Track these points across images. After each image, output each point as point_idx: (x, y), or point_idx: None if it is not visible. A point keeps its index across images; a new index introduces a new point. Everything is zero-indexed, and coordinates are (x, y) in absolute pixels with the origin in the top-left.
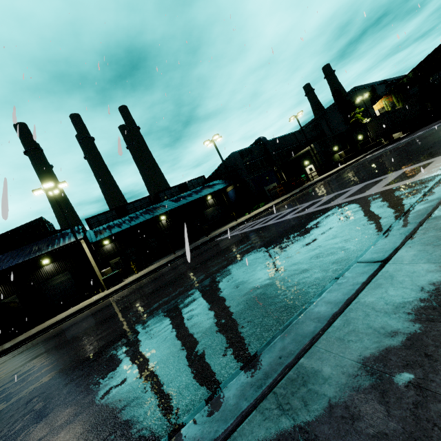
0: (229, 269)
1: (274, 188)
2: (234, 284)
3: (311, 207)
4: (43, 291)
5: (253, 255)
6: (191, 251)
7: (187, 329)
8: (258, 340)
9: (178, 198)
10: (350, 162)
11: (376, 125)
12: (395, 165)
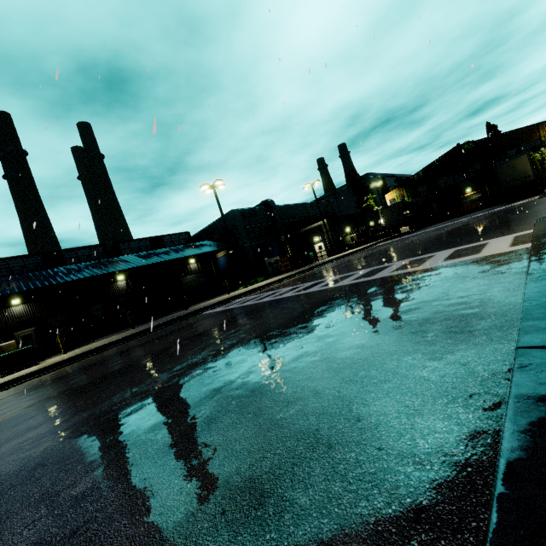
0: (253, 344)
1: (278, 261)
2: (282, 363)
3: (345, 279)
4: None
5: (291, 327)
6: (164, 326)
7: (215, 444)
8: (447, 467)
9: (149, 254)
10: (363, 247)
11: (390, 213)
12: (434, 247)
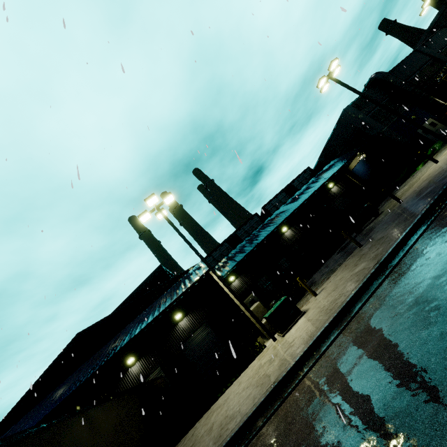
0: None
1: None
2: None
3: None
4: (186, 355)
5: None
6: (442, 204)
7: None
8: None
9: (294, 198)
10: None
11: None
12: None
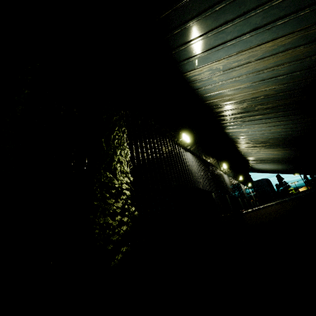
0: None
1: None
2: None
3: None
4: None
5: None
6: None
7: None
8: None
9: None
10: None
11: None
12: None
